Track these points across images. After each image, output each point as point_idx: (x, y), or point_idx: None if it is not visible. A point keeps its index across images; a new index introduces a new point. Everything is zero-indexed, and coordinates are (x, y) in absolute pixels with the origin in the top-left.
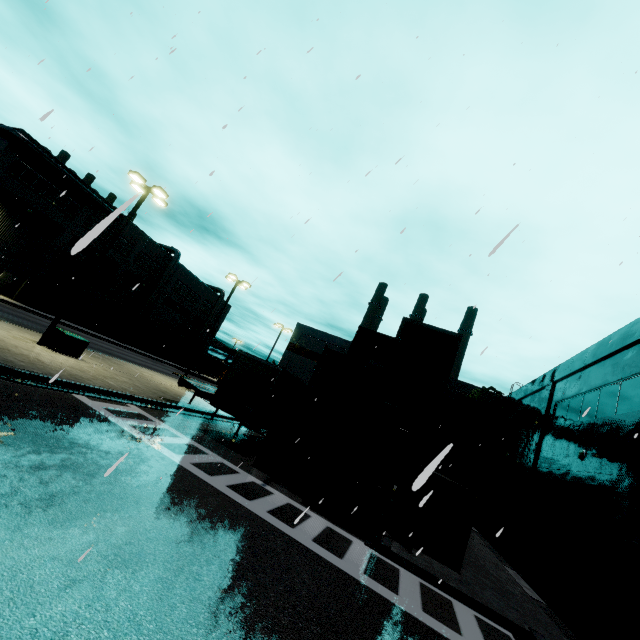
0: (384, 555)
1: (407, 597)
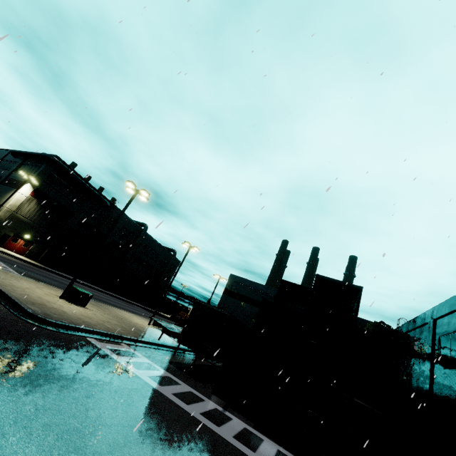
0: None
1: None
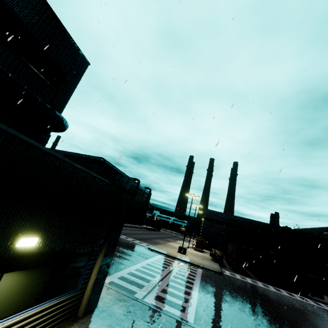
0: (311, 299)
1: (327, 308)
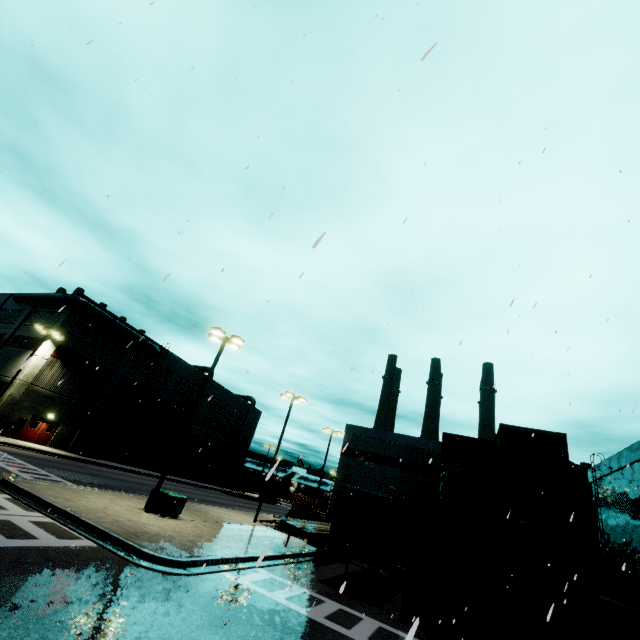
0: None
1: None
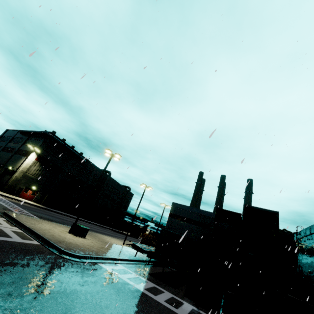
0: None
1: None
